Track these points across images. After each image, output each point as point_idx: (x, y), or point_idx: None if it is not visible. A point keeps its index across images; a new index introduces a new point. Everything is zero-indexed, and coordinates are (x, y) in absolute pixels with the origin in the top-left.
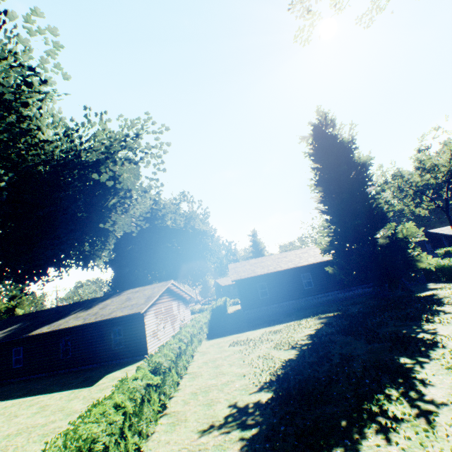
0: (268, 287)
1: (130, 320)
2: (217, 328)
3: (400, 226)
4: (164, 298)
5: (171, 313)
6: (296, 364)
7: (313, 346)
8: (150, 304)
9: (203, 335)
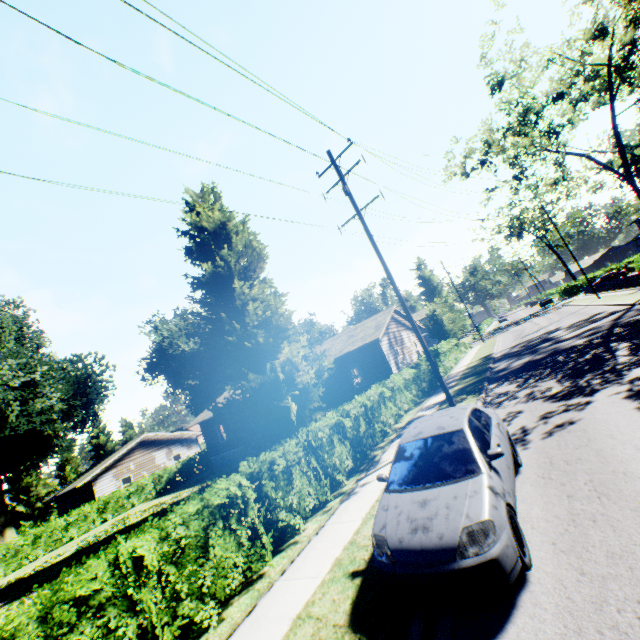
0: (226, 429)
1: (90, 487)
2: (197, 474)
3: (290, 347)
4: (135, 455)
5: (151, 465)
6: (22, 579)
7: (75, 553)
8: (94, 474)
9: (139, 498)
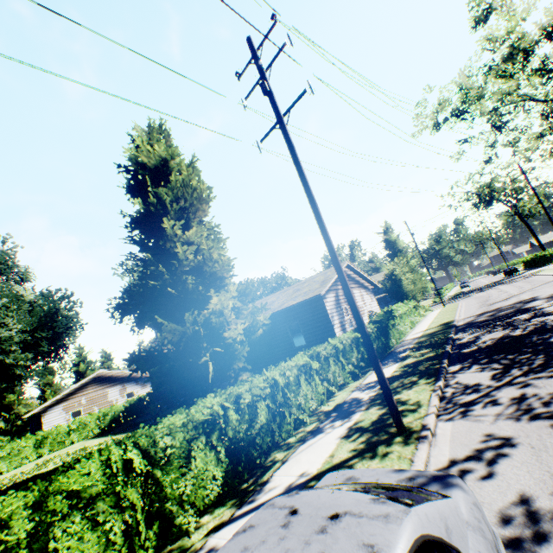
0: None
1: (41, 417)
2: (143, 415)
3: (219, 297)
4: (88, 389)
5: (103, 401)
6: None
7: None
8: (43, 406)
9: (80, 435)
